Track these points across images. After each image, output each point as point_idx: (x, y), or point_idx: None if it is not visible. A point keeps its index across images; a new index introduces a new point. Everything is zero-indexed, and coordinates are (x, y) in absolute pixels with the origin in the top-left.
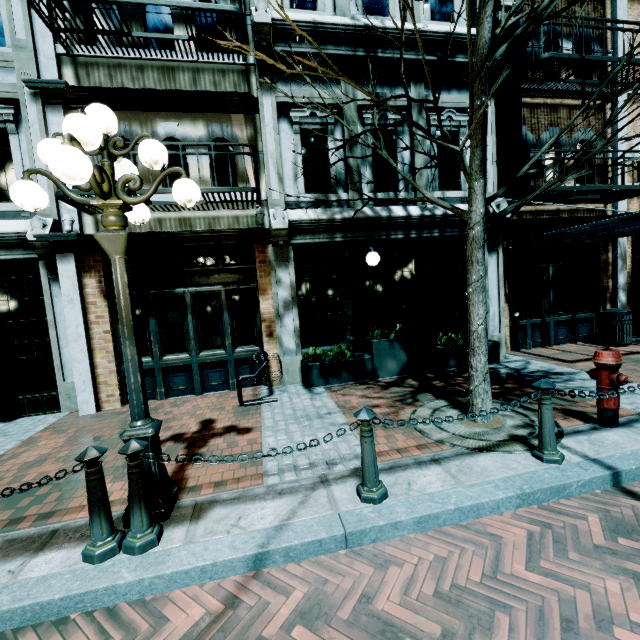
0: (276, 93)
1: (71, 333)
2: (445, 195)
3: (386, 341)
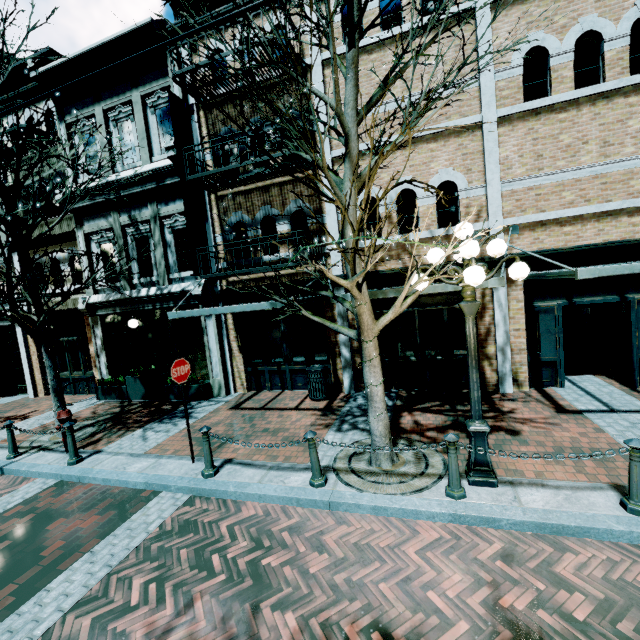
0: (83, 229)
1: (23, 360)
2: (181, 275)
3: (132, 378)
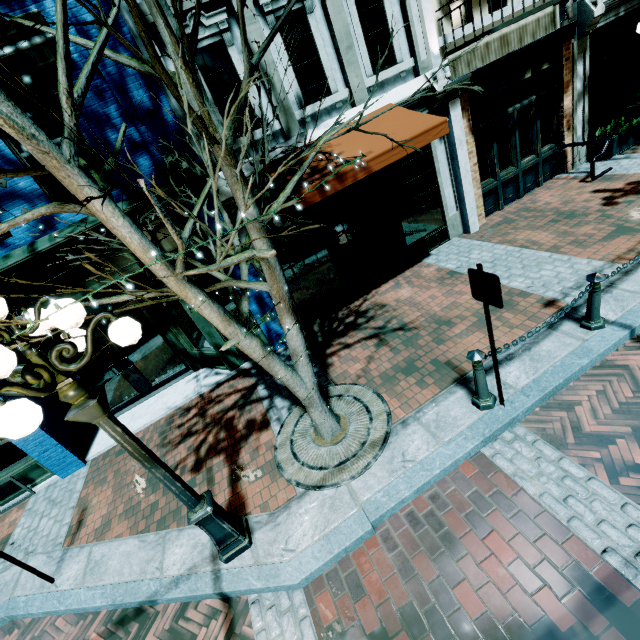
0: None
1: (462, 172)
2: None
3: None
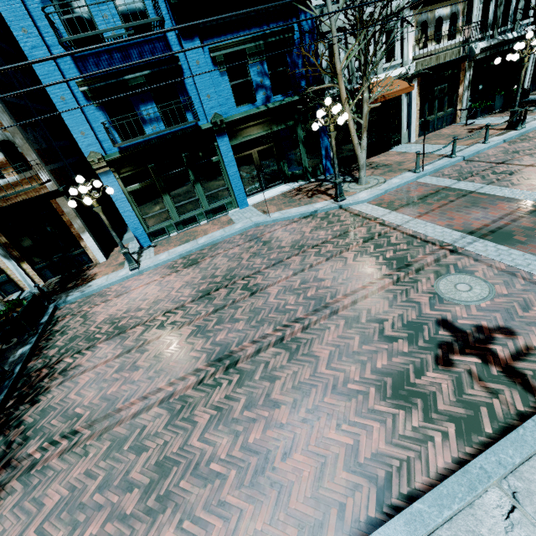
0: None
1: (412, 112)
2: (522, 23)
3: (499, 96)
